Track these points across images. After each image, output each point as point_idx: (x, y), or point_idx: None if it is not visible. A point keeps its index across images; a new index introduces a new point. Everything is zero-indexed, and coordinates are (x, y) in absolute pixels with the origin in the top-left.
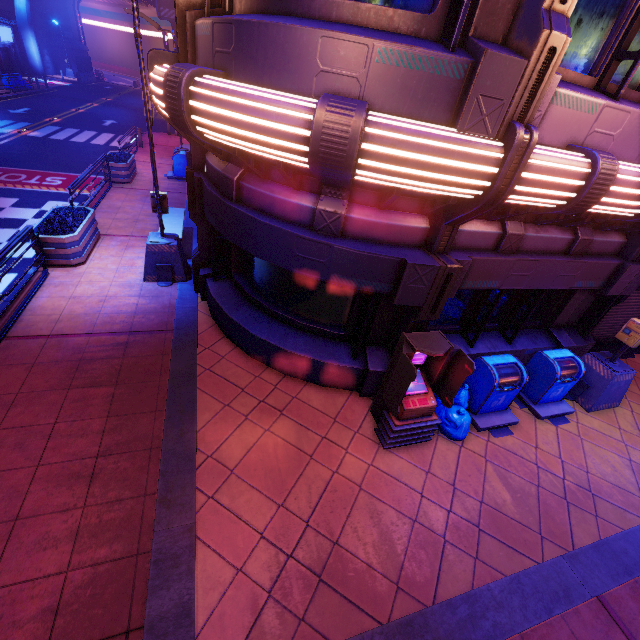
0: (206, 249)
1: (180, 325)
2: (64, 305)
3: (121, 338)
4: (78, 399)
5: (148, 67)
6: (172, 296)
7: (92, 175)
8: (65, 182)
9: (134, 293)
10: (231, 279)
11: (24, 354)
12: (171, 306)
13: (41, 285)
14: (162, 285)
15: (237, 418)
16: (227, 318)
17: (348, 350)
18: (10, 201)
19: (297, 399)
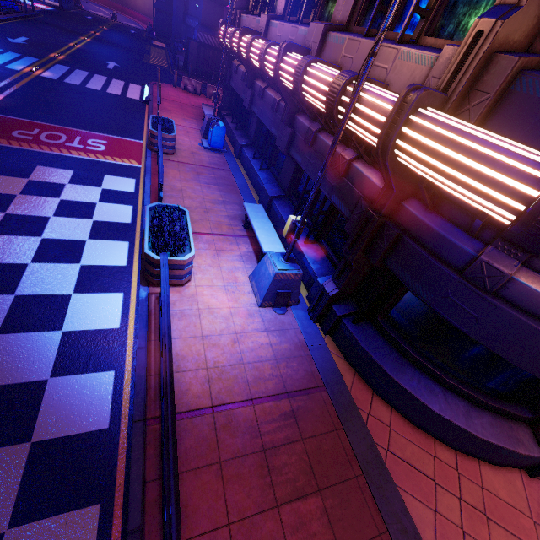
0: (346, 287)
1: (327, 377)
2: (202, 351)
3: (284, 405)
4: (296, 525)
5: (409, 109)
6: (296, 329)
7: (129, 138)
8: (108, 147)
9: (259, 326)
10: (372, 323)
11: (202, 446)
12: (303, 346)
13: None
14: (279, 312)
15: (456, 533)
16: (392, 382)
17: (530, 433)
18: (65, 174)
19: (486, 490)
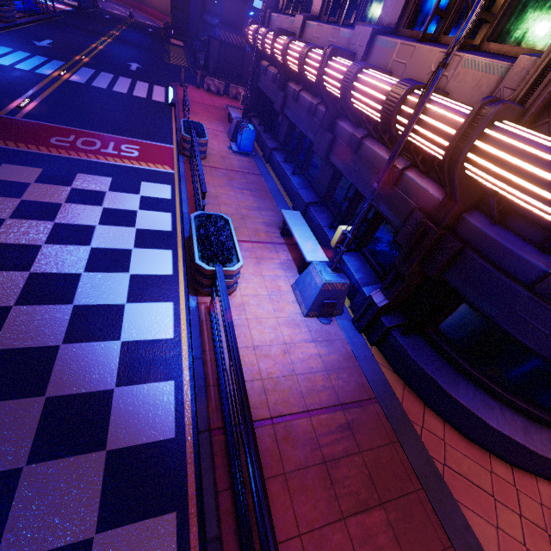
0: (396, 298)
1: (378, 390)
2: (255, 362)
3: (339, 417)
4: (363, 538)
5: (485, 123)
6: (342, 340)
7: (160, 143)
8: (141, 153)
9: (307, 336)
10: (422, 335)
11: (265, 457)
12: (351, 357)
13: (215, 327)
14: (325, 323)
15: (519, 550)
16: (446, 395)
17: None
18: (105, 181)
19: (545, 507)
